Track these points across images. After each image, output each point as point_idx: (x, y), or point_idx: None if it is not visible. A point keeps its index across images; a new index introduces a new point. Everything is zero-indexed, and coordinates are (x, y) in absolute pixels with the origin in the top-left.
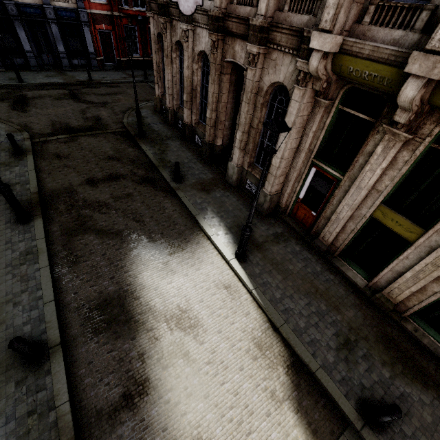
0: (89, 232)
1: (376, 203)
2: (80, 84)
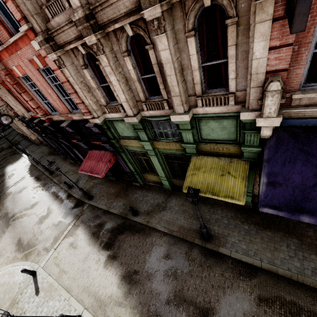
0: None
1: None
2: None
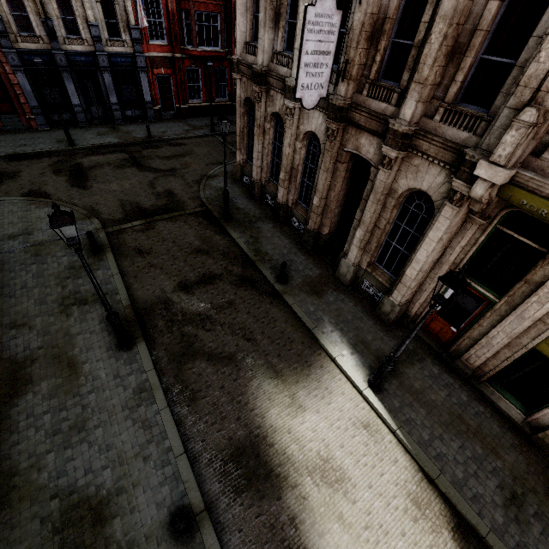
0: (199, 358)
1: (542, 337)
2: (138, 144)
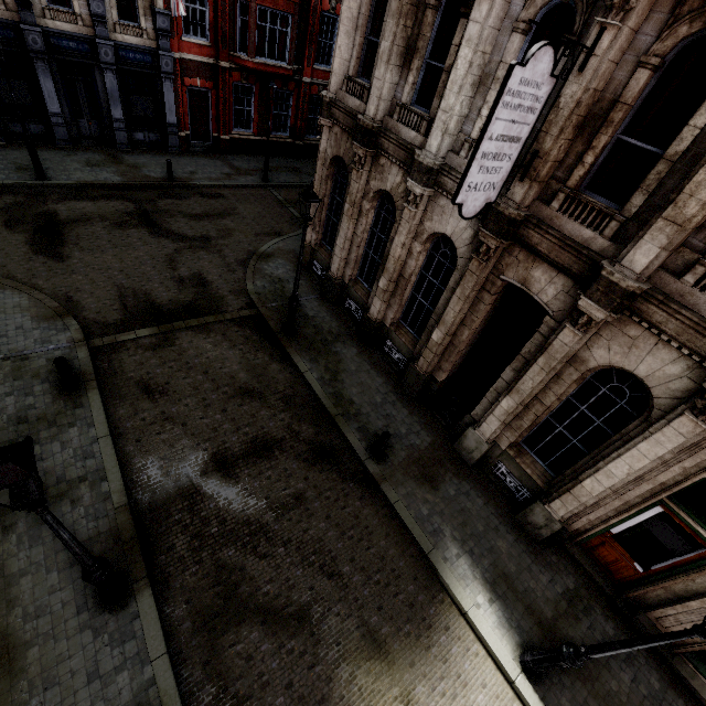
0: (248, 618)
1: None
2: (151, 188)
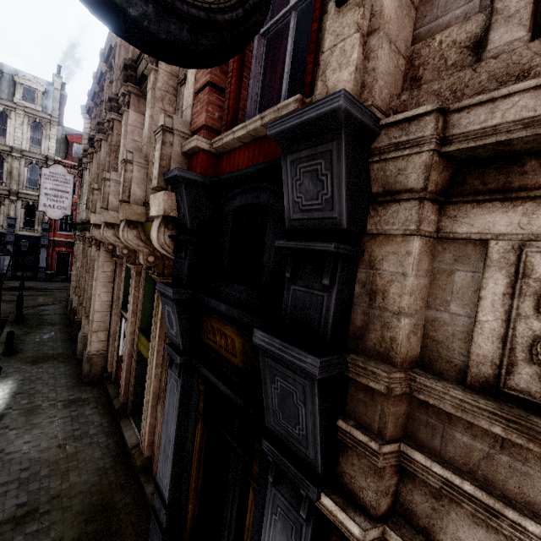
0: None
1: (136, 332)
2: (6, 289)
